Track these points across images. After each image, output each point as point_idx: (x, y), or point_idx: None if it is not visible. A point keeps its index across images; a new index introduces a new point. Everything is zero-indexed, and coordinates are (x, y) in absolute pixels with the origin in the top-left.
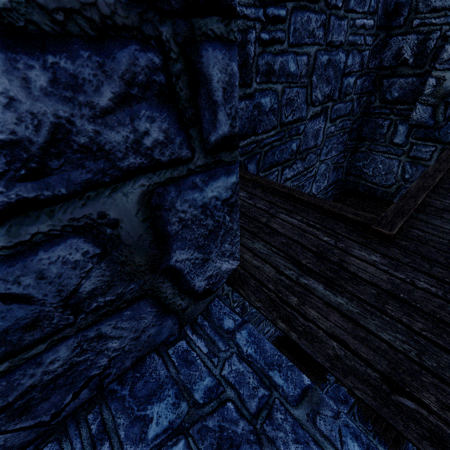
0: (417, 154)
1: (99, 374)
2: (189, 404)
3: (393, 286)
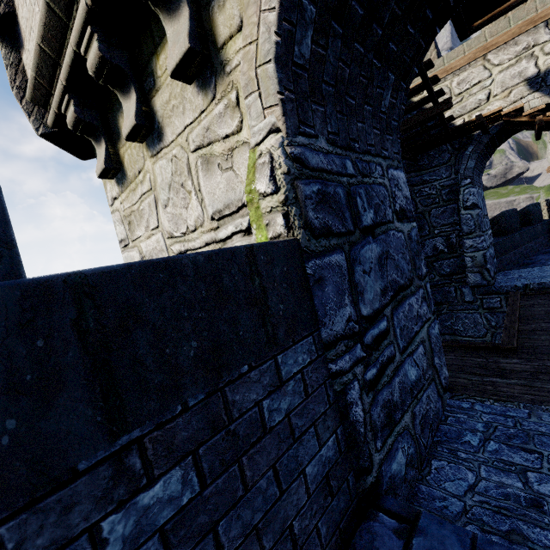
0: (489, 305)
1: (431, 425)
2: (480, 432)
3: (535, 369)
